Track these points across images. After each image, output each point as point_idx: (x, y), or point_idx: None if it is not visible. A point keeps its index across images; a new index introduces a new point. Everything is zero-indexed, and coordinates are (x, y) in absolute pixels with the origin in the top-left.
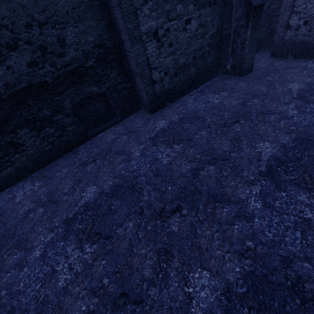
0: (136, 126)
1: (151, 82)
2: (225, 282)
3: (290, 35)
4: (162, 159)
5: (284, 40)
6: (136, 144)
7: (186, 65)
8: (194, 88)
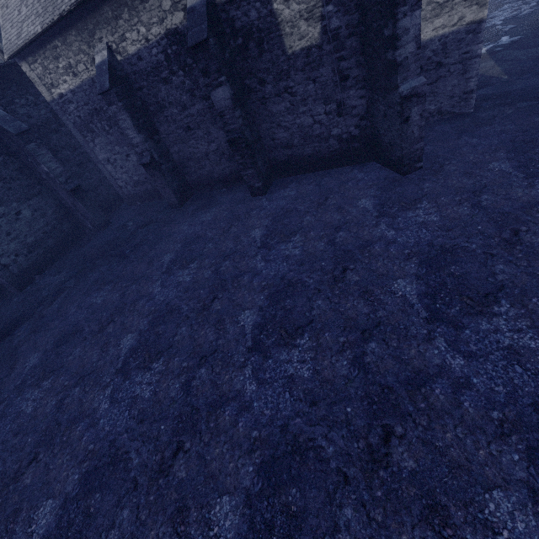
0: (4, 309)
1: (3, 267)
2: (45, 350)
3: (126, 191)
4: (24, 319)
5: (126, 194)
6: (3, 322)
7: (38, 241)
8: (63, 253)
